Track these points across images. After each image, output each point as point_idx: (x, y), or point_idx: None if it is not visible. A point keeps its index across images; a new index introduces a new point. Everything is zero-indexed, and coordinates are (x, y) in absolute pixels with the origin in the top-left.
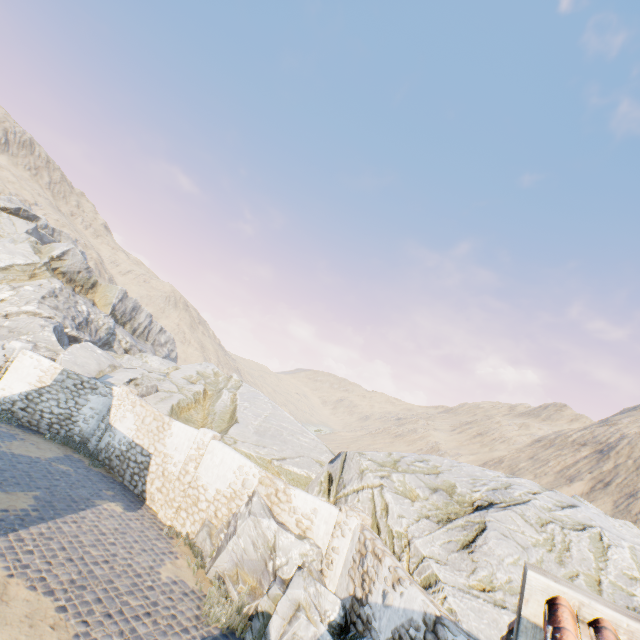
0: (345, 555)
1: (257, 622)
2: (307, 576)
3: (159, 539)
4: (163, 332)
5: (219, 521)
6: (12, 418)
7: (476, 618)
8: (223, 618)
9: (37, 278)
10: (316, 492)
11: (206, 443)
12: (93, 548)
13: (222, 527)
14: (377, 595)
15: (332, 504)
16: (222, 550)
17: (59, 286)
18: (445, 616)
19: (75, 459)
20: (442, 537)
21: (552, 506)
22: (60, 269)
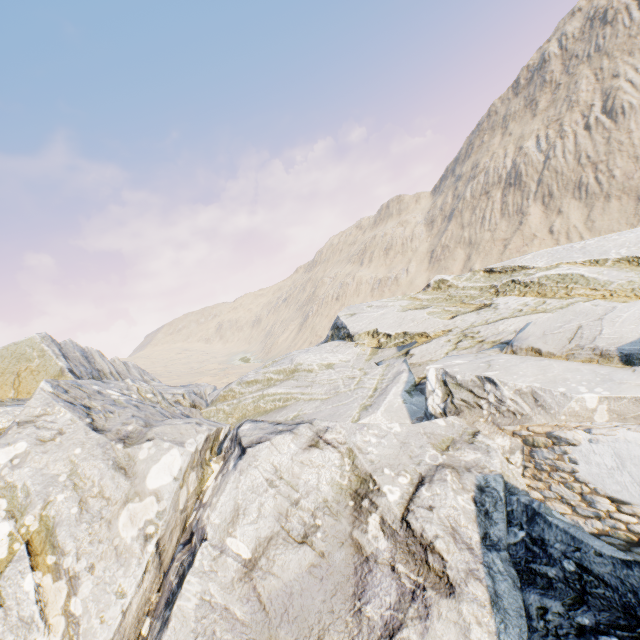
0: None
1: None
2: None
3: None
4: (126, 366)
5: None
6: None
7: None
8: None
9: None
10: None
11: None
12: None
13: None
14: None
15: None
16: None
17: (45, 387)
18: None
19: None
20: None
21: None
22: None
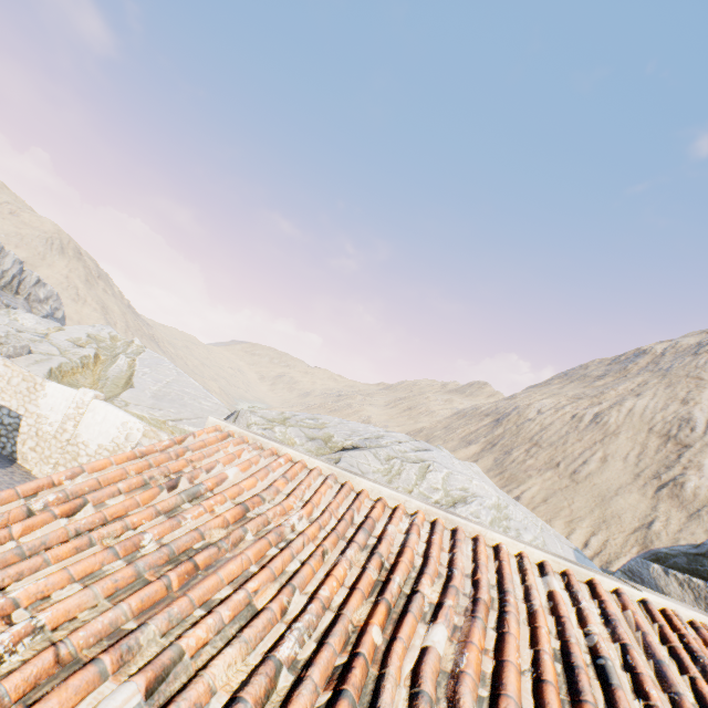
0: None
1: None
2: None
3: None
4: (42, 285)
5: None
6: None
7: None
8: None
9: None
10: None
11: (87, 402)
12: None
13: None
14: None
15: None
16: None
17: None
18: None
19: None
20: None
21: (409, 450)
22: None
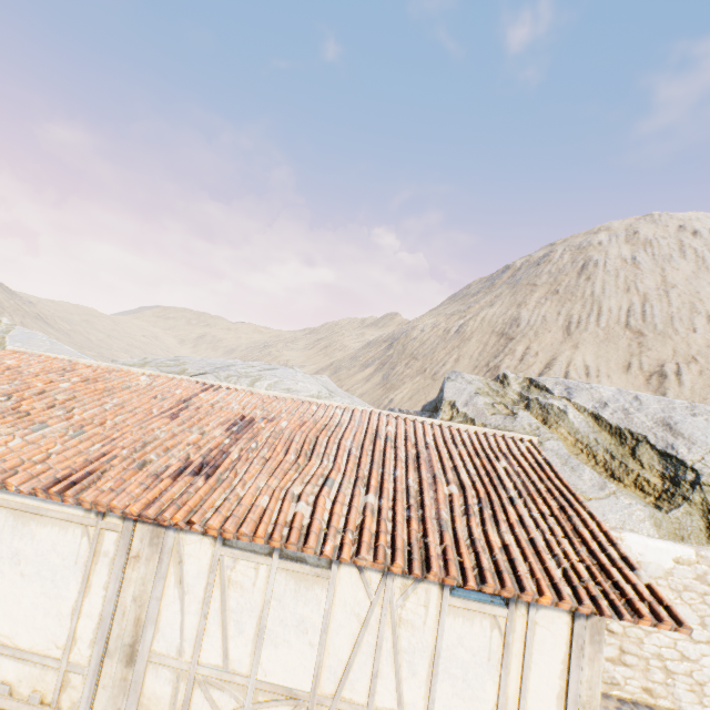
0: None
1: None
2: None
3: None
4: None
5: None
6: None
7: None
8: None
9: None
10: None
11: None
12: None
13: None
14: None
15: None
16: None
17: None
18: None
19: None
20: None
21: (255, 371)
22: None
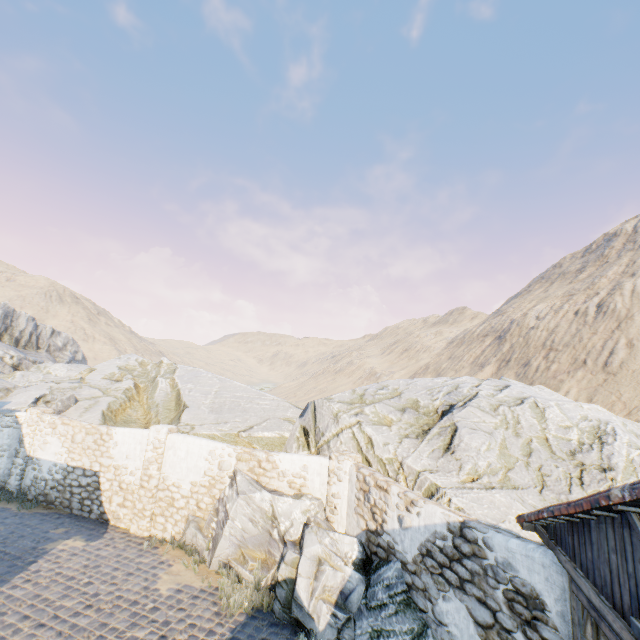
0: (347, 497)
1: (282, 591)
2: (318, 530)
3: (142, 555)
4: (57, 334)
5: (205, 512)
6: None
7: (479, 507)
8: (245, 602)
9: None
10: (295, 449)
11: (163, 440)
12: (65, 600)
13: (211, 517)
14: (393, 522)
15: (319, 455)
16: (219, 539)
17: None
18: (468, 519)
19: None
20: (426, 449)
21: (493, 392)
22: None
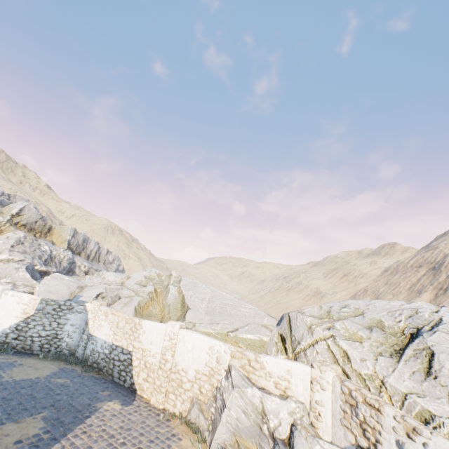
0: (330, 406)
1: None
2: (306, 435)
3: (159, 425)
4: (109, 253)
5: (205, 396)
6: (8, 348)
7: None
8: None
9: (4, 233)
10: (274, 352)
11: (176, 333)
12: None
13: (210, 402)
14: (389, 445)
15: (301, 362)
16: (217, 423)
17: (23, 235)
18: None
19: (69, 370)
20: (405, 370)
21: None
22: (21, 222)
